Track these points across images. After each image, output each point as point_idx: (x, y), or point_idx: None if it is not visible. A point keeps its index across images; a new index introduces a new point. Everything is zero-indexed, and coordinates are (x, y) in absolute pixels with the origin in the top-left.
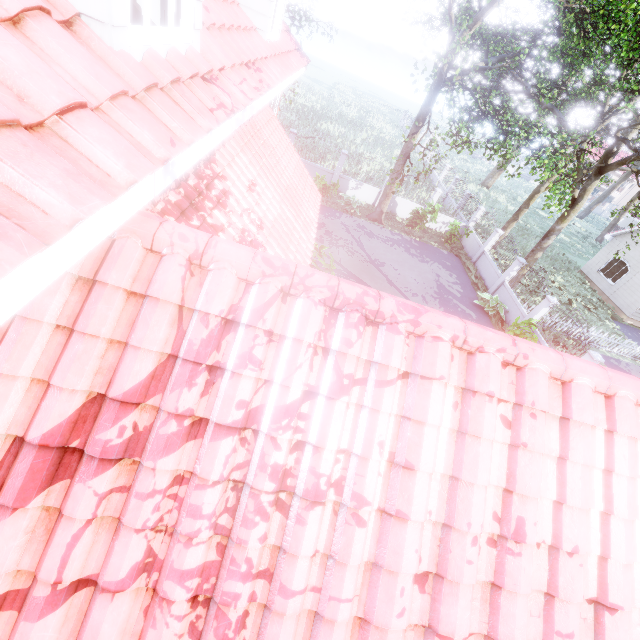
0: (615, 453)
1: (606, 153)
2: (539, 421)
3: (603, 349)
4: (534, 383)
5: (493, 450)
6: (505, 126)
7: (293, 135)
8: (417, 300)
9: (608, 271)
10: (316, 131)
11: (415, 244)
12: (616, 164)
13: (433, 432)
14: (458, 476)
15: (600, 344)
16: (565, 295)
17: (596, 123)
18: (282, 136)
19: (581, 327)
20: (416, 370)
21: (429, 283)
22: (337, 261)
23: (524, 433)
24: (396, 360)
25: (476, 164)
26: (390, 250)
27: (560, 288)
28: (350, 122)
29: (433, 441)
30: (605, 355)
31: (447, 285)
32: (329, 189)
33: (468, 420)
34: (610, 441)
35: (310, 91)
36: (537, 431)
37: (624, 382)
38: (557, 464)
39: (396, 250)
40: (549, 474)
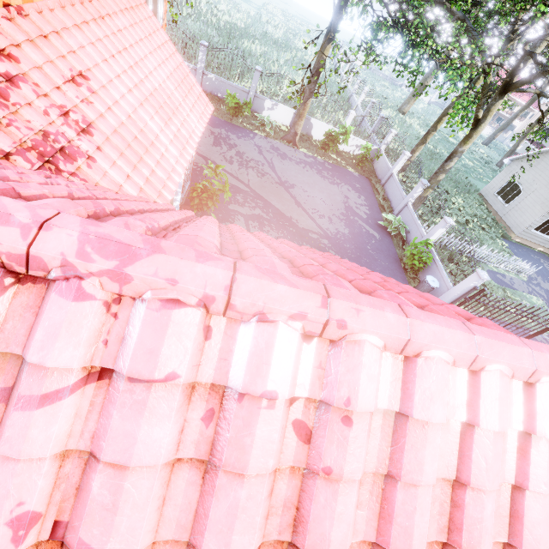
0: (473, 457)
1: (512, 70)
2: (357, 428)
3: (492, 265)
4: (354, 366)
5: (276, 481)
6: (414, 35)
7: (204, 48)
8: (323, 221)
9: (503, 193)
10: (237, 49)
11: (328, 166)
12: (521, 82)
13: (148, 477)
14: (197, 544)
15: (489, 261)
16: (463, 216)
17: (506, 40)
18: (156, 31)
19: (474, 246)
20: (121, 365)
21: (337, 205)
22: (245, 182)
23: (329, 451)
24: (67, 352)
25: (396, 91)
26: (302, 172)
27: (460, 209)
28: (274, 43)
29: (147, 493)
30: (493, 271)
31: (355, 207)
32: (242, 108)
33: (225, 444)
34: (468, 439)
35: (236, 8)
36: (351, 445)
37: (497, 350)
38: (384, 485)
39: (308, 172)
40: (370, 502)
